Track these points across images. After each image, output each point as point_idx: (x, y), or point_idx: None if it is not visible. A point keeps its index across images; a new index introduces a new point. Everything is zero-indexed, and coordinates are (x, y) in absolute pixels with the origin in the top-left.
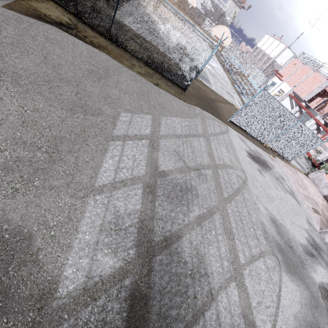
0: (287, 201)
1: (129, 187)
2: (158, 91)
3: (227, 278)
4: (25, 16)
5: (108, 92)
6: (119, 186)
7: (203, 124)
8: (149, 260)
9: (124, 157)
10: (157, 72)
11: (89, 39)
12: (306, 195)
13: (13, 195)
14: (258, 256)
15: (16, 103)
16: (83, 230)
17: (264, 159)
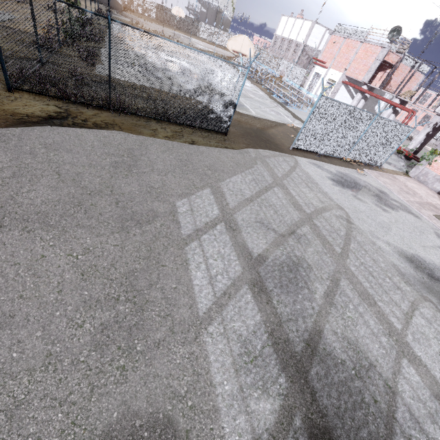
0: (404, 221)
1: (236, 296)
2: (199, 151)
3: (394, 358)
4: (7, 128)
5: (148, 182)
6: (225, 301)
7: (267, 168)
8: (304, 380)
9: (210, 259)
10: (185, 126)
11: (90, 121)
12: (419, 201)
13: (123, 377)
14: (411, 311)
15: (61, 253)
16: (218, 381)
17: (353, 179)
